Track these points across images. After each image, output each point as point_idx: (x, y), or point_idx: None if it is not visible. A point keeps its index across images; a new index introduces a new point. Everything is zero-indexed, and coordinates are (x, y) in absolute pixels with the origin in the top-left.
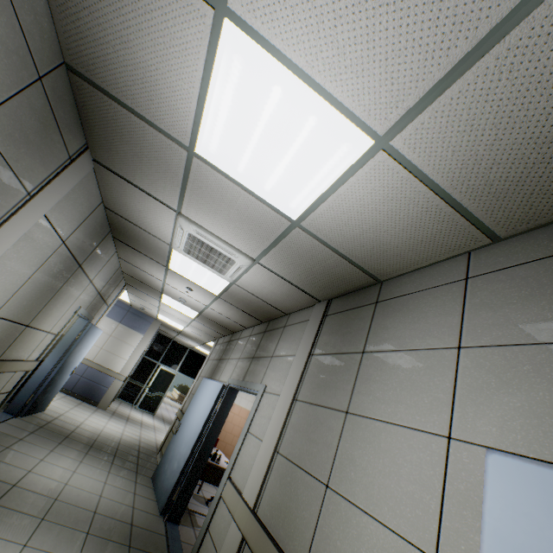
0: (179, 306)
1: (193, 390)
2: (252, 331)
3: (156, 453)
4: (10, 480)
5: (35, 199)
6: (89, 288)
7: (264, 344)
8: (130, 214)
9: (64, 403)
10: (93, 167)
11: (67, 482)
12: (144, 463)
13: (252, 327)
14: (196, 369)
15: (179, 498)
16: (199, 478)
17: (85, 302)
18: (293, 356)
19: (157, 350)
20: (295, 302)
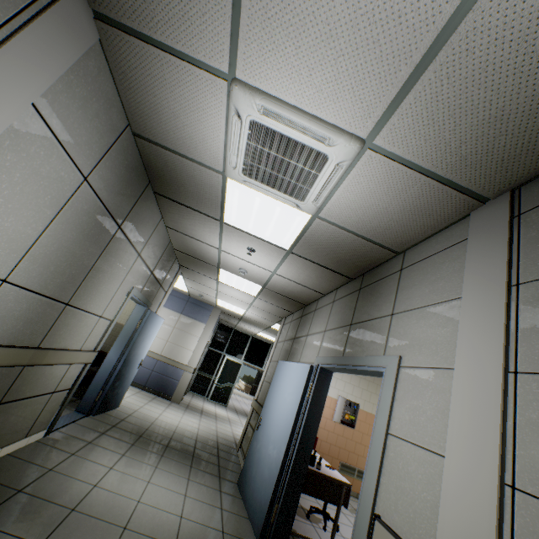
0: (238, 282)
1: (266, 378)
2: (335, 295)
3: (236, 449)
4: (69, 502)
5: (1, 55)
6: (138, 263)
7: (366, 303)
8: (165, 131)
9: (138, 398)
10: (98, 37)
11: (140, 499)
12: (226, 464)
13: (333, 291)
14: (261, 357)
15: (279, 521)
16: (300, 492)
17: (137, 283)
18: (450, 301)
19: (220, 340)
20: (423, 222)
